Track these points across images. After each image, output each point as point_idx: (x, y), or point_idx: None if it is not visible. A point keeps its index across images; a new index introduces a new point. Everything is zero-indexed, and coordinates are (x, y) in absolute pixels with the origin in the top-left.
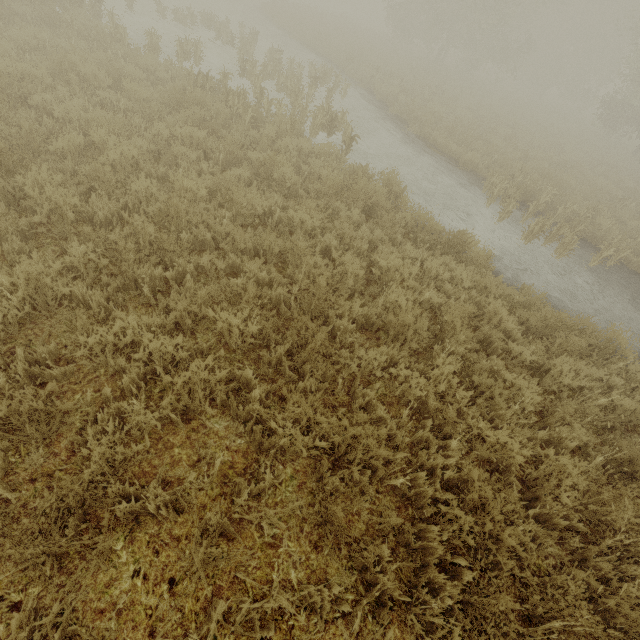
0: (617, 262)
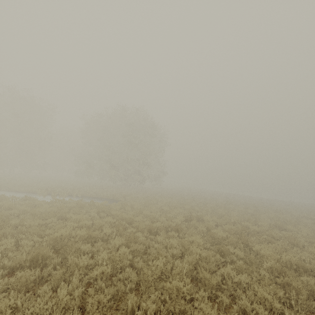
0: (80, 195)
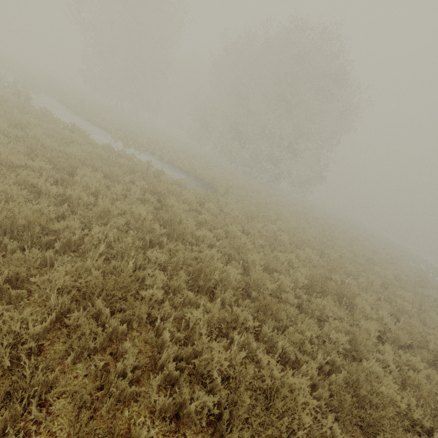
0: (167, 160)
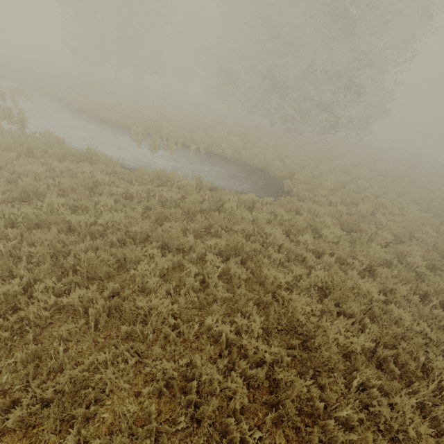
0: (204, 151)
